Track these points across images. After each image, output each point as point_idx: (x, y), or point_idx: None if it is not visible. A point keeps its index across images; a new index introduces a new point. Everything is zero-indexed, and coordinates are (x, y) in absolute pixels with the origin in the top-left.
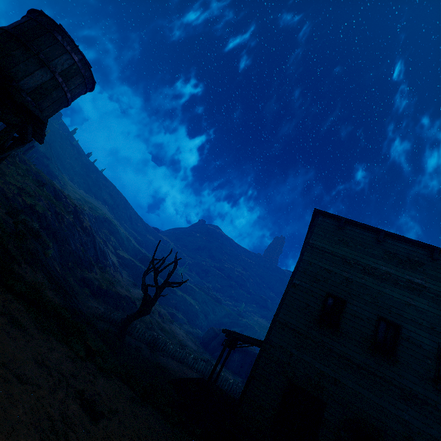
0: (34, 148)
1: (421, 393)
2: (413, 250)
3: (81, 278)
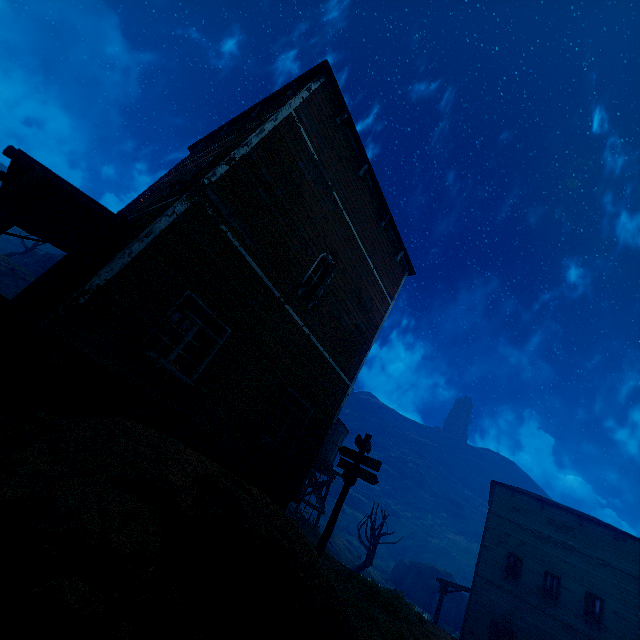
0: None
1: (575, 625)
2: (566, 517)
3: None
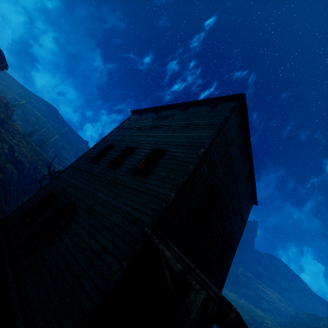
0: (59, 153)
1: (120, 179)
2: (173, 110)
3: None
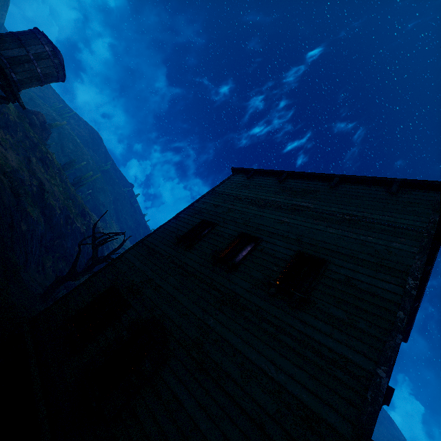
0: (96, 197)
1: (245, 298)
2: (312, 183)
3: (61, 269)
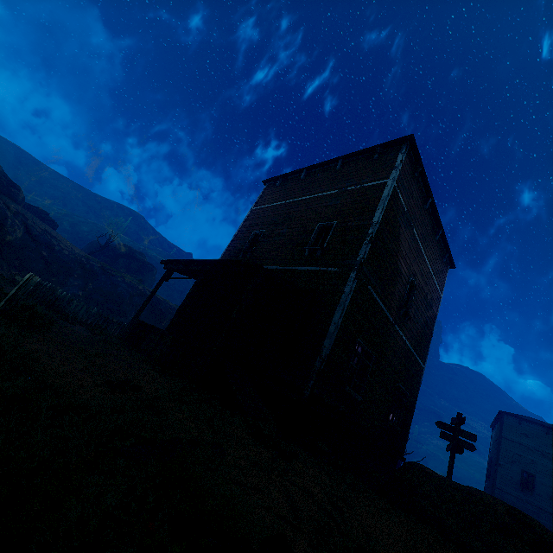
0: None
1: None
2: None
3: None
